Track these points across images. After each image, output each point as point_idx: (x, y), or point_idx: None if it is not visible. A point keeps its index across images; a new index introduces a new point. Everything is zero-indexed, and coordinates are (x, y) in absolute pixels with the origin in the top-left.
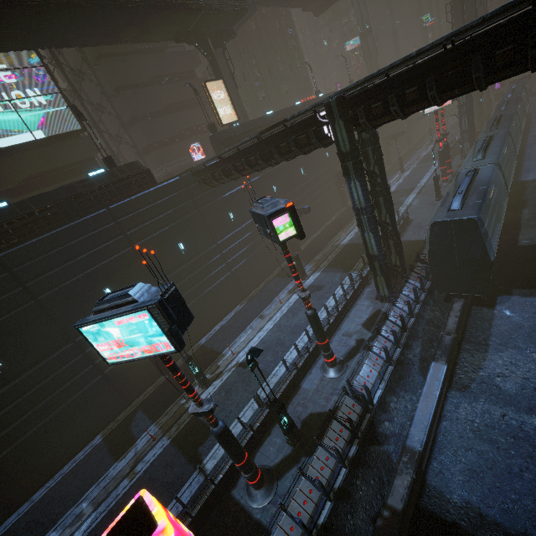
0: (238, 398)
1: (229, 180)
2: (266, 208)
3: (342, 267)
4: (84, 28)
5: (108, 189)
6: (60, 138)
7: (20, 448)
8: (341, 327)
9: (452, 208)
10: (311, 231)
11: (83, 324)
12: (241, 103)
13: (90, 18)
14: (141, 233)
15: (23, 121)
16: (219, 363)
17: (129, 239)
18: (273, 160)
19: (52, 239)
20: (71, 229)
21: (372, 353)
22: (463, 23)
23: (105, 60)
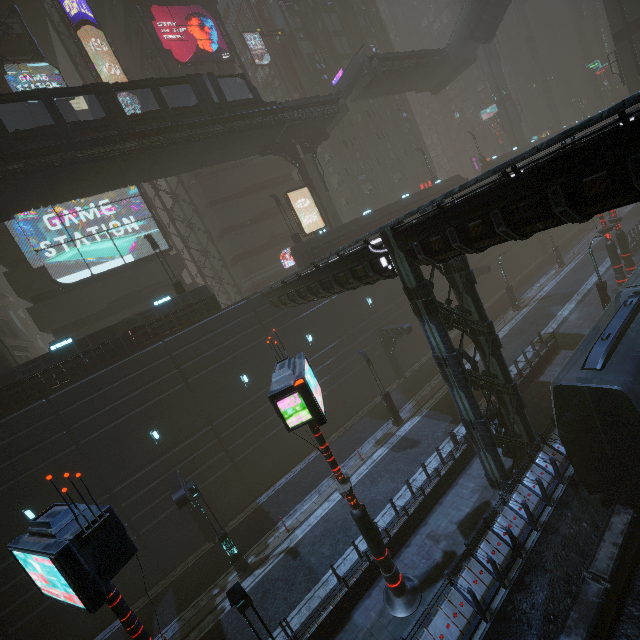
0: (273, 609)
1: (296, 304)
2: (275, 383)
3: (451, 414)
4: (167, 163)
5: (167, 320)
6: (148, 260)
7: (38, 619)
8: (427, 521)
9: (587, 366)
10: (422, 350)
11: (13, 547)
12: (332, 206)
13: (171, 154)
14: (197, 366)
15: (117, 248)
16: (269, 539)
17: (183, 373)
18: (335, 289)
19: (102, 379)
20: (122, 367)
21: (455, 591)
22: (637, 71)
23: (198, 180)
